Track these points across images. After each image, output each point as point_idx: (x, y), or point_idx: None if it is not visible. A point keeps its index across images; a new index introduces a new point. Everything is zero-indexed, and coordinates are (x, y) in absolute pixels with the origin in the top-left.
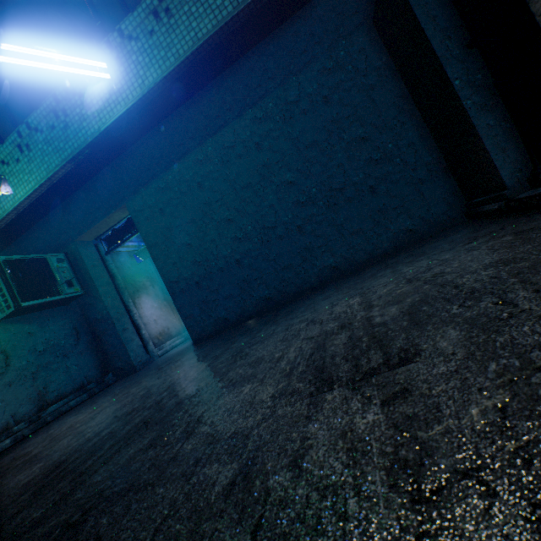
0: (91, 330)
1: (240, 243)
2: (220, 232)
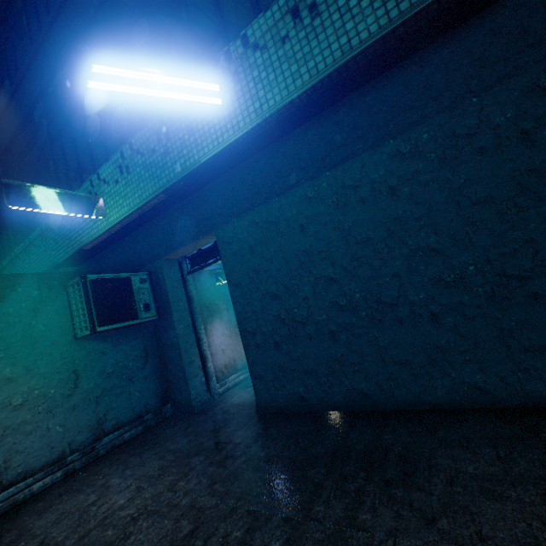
0: (160, 353)
1: (340, 312)
2: (316, 291)
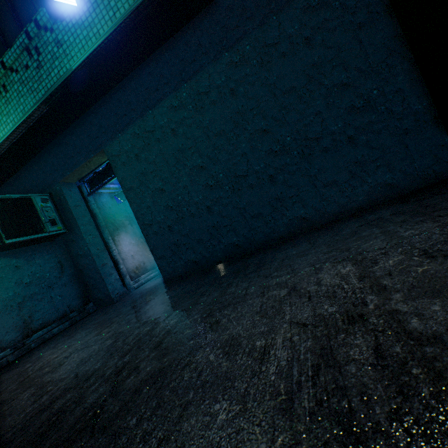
0: (74, 264)
1: (211, 191)
2: (192, 179)
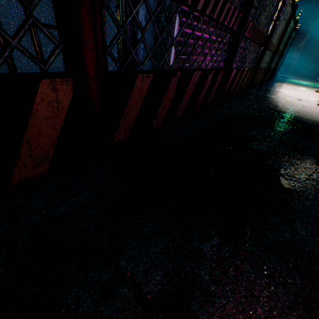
0: None
1: None
2: None
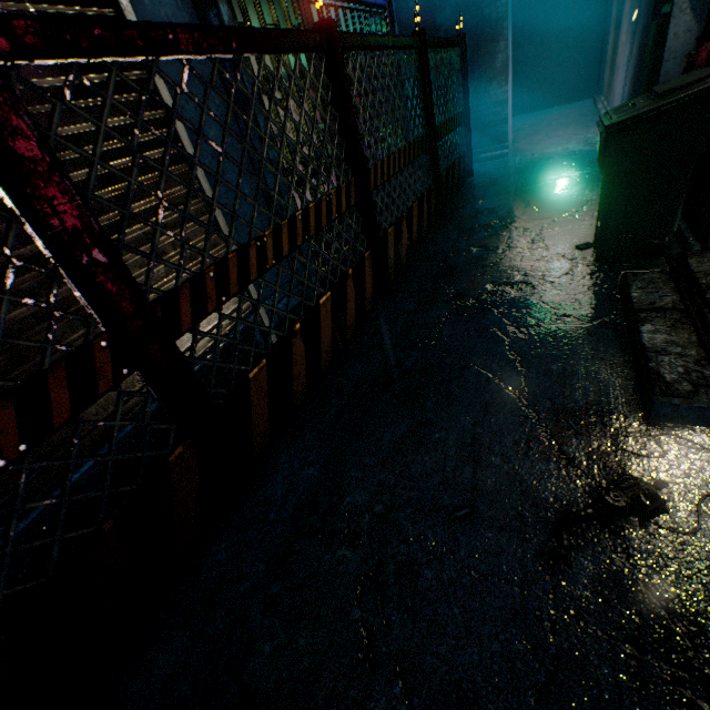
0: None
1: None
2: None
